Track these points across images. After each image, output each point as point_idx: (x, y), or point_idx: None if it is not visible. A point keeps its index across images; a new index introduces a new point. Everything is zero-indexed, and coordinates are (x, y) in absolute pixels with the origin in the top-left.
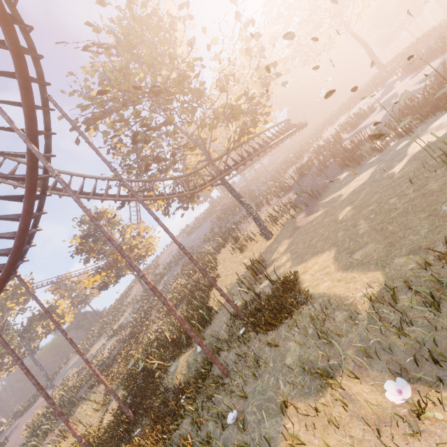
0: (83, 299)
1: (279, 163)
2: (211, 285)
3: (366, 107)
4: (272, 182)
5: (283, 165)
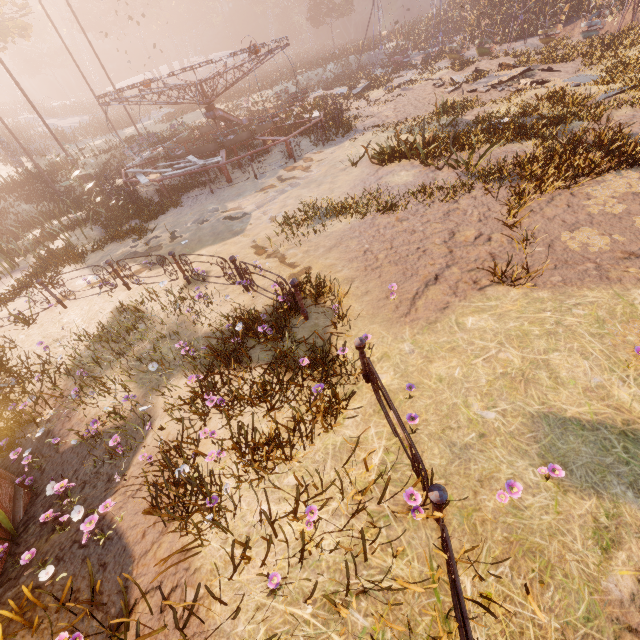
0: None
1: None
2: None
3: (30, 121)
4: None
5: None
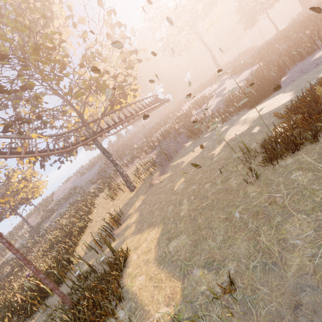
0: None
1: (154, 123)
2: (83, 230)
3: (208, 94)
4: (145, 139)
5: (155, 126)
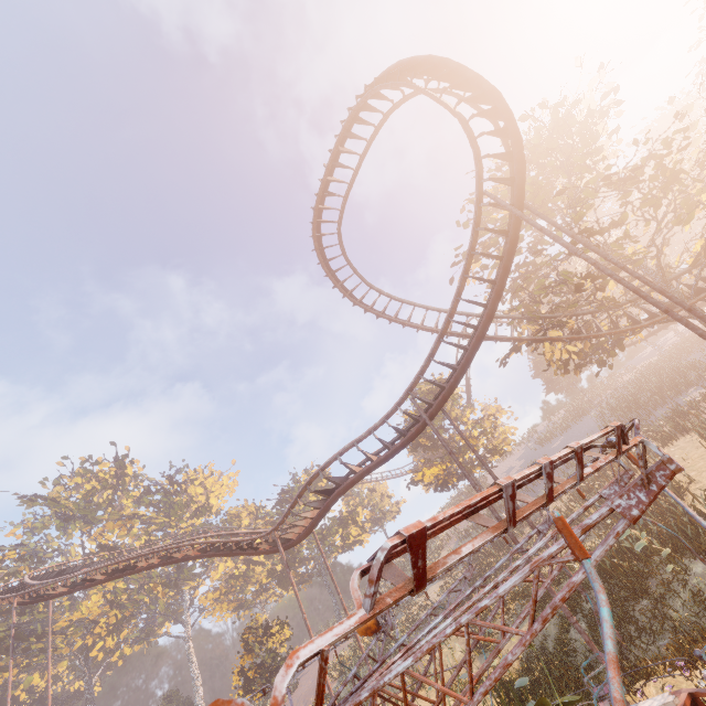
0: (378, 518)
1: None
2: (677, 493)
3: None
4: None
5: None
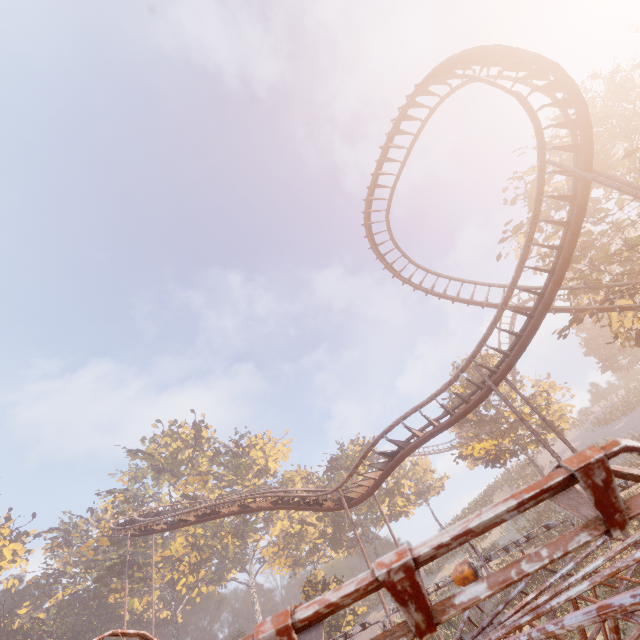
0: (422, 491)
1: None
2: None
3: None
4: None
5: None
